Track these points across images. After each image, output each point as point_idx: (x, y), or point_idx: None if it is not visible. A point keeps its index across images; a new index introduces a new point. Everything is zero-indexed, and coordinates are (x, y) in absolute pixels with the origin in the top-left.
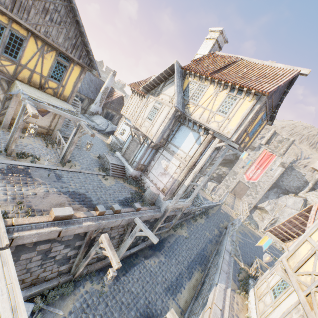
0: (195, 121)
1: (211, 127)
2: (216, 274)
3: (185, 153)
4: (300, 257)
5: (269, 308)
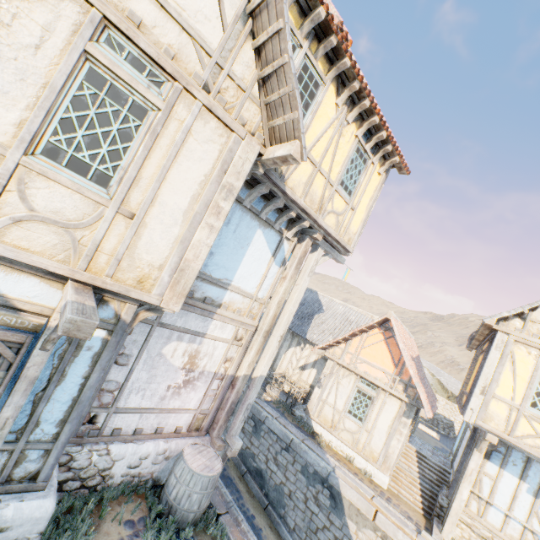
0: (290, 202)
1: (328, 229)
2: (305, 454)
3: (249, 297)
4: (501, 417)
5: (362, 434)
